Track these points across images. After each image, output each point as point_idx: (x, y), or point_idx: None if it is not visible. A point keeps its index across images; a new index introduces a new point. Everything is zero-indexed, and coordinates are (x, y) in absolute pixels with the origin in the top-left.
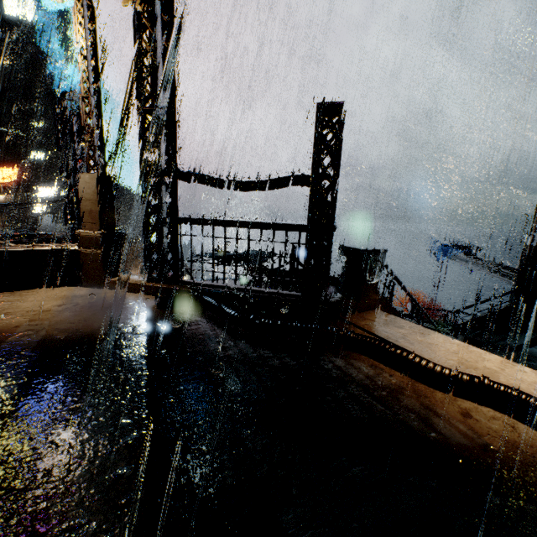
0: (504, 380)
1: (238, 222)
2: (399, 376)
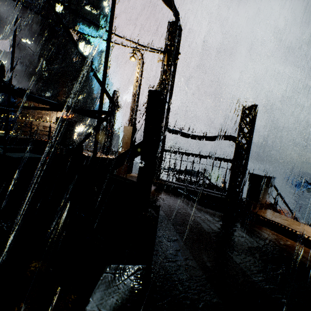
0: None
1: (196, 154)
2: (291, 241)
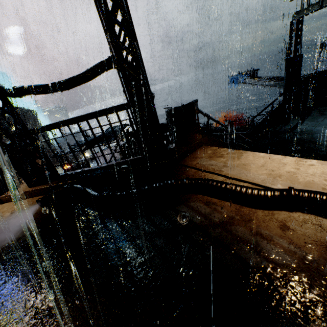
0: (302, 179)
1: (74, 119)
2: (228, 205)
